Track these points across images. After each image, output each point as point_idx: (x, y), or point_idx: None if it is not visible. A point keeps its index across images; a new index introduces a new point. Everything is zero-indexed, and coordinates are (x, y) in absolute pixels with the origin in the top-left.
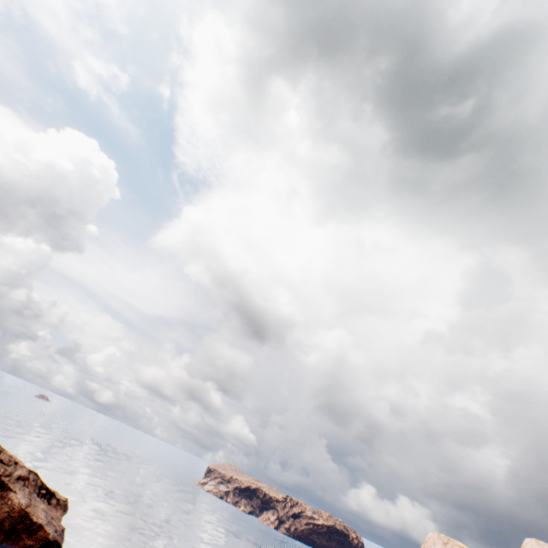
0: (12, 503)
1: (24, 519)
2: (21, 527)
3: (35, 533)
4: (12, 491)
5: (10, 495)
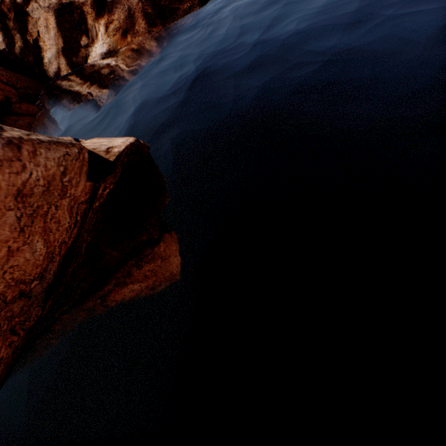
0: None
1: None
2: (165, 3)
3: None
4: None
5: None
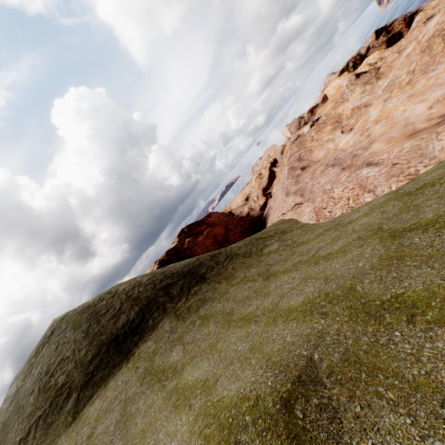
0: None
1: None
2: None
3: None
4: (418, 10)
5: (421, 10)
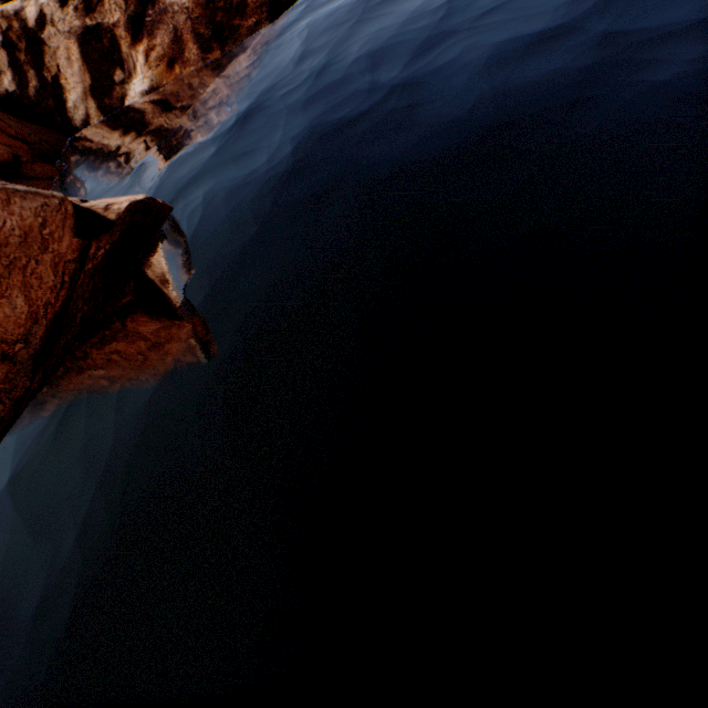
0: (179, 8)
1: (213, 9)
2: (222, 19)
3: (246, 10)
4: None
5: (168, 3)
